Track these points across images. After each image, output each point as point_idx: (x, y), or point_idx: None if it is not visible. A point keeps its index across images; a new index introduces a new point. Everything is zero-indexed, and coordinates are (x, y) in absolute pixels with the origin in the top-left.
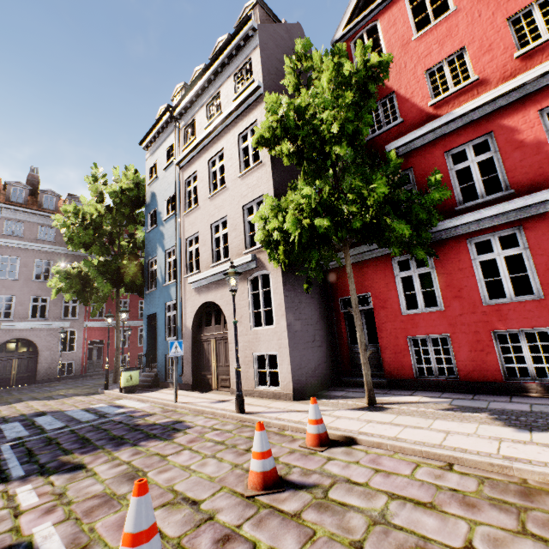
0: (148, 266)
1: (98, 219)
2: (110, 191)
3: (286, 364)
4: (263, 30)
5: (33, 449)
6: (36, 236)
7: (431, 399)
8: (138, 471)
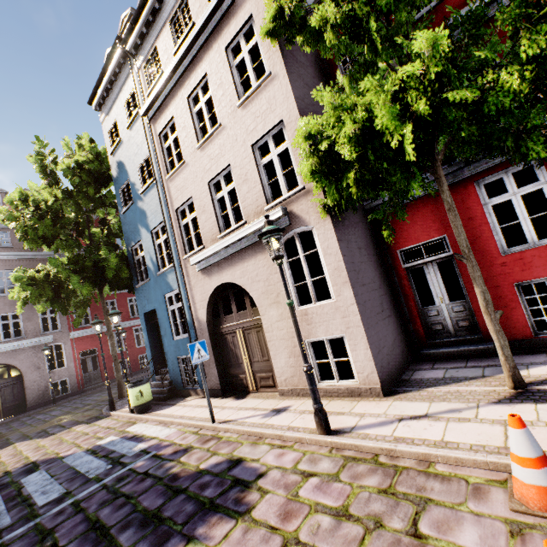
0: (133, 254)
1: (55, 205)
2: (63, 168)
3: (363, 349)
4: None
5: None
6: None
7: None
8: None
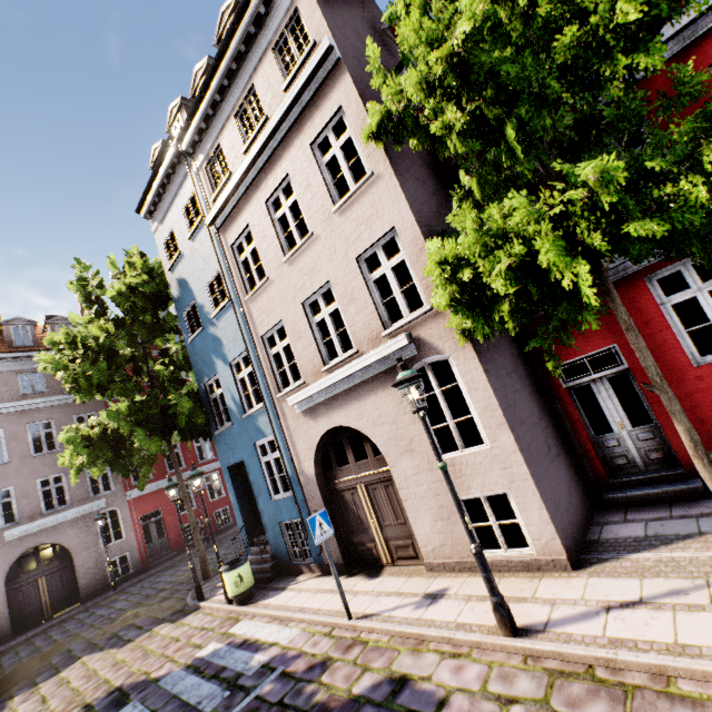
0: (207, 392)
1: (108, 342)
2: (113, 295)
3: (536, 509)
4: None
5: None
6: (17, 390)
7: None
8: None
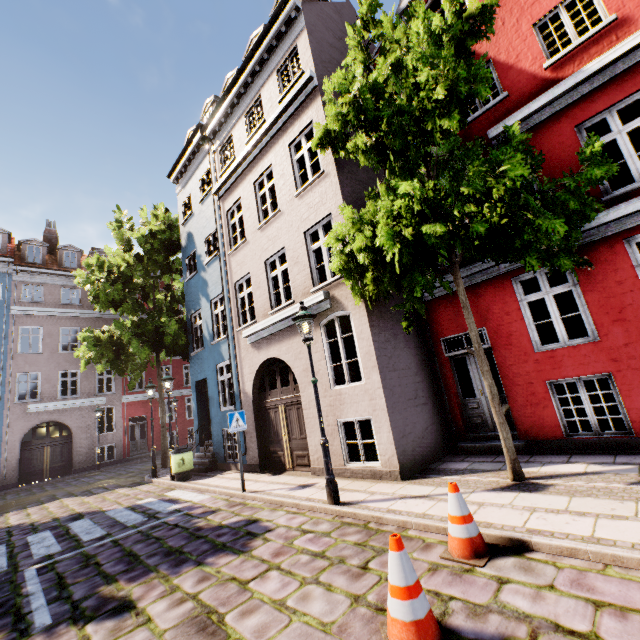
0: (191, 322)
1: (127, 270)
2: (138, 236)
3: (386, 432)
4: (309, 9)
5: (65, 576)
6: (59, 300)
7: (603, 467)
8: (210, 613)
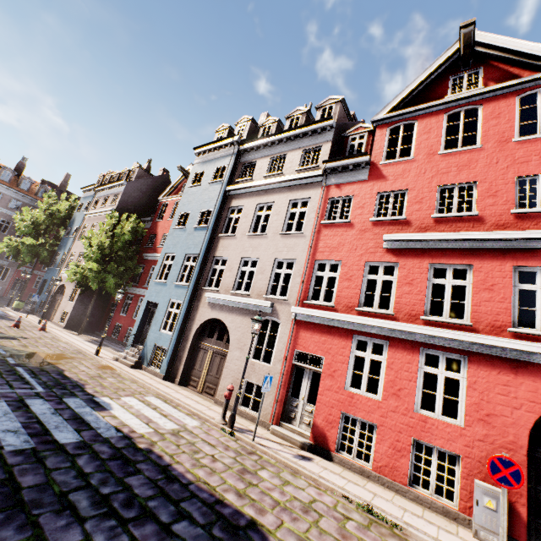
0: (57, 254)
1: (39, 222)
2: (53, 209)
3: (68, 317)
4: (131, 184)
5: None
6: (8, 204)
7: (98, 339)
8: None
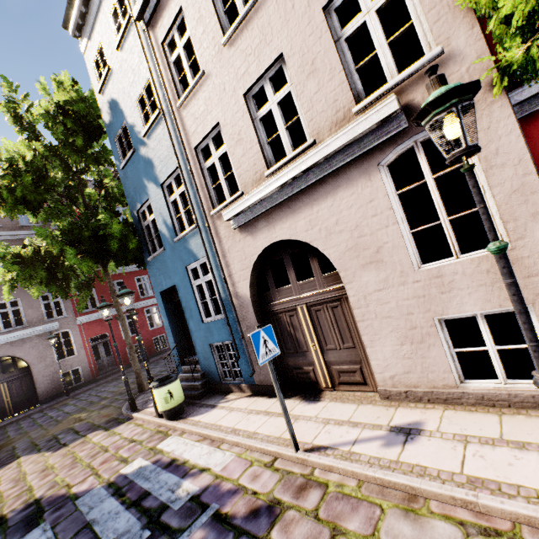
0: (139, 220)
1: (35, 160)
2: (40, 113)
3: None
4: None
5: None
6: None
7: None
8: None
